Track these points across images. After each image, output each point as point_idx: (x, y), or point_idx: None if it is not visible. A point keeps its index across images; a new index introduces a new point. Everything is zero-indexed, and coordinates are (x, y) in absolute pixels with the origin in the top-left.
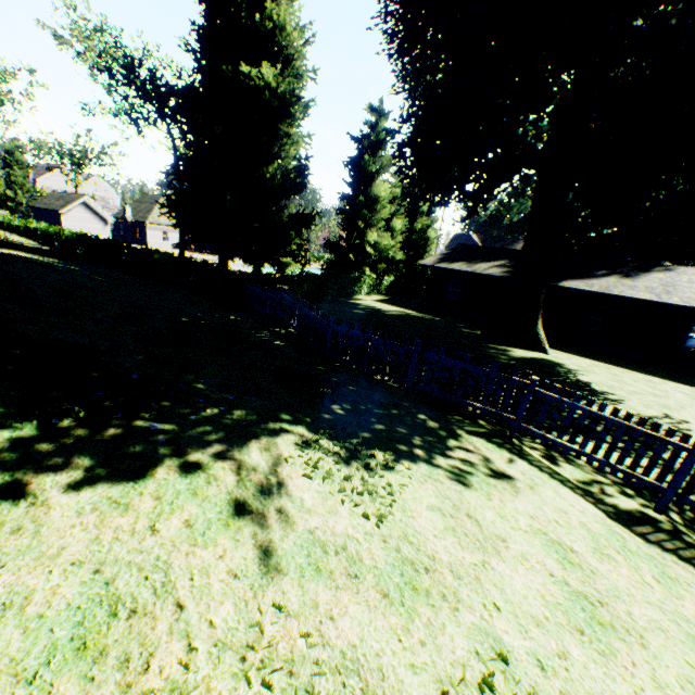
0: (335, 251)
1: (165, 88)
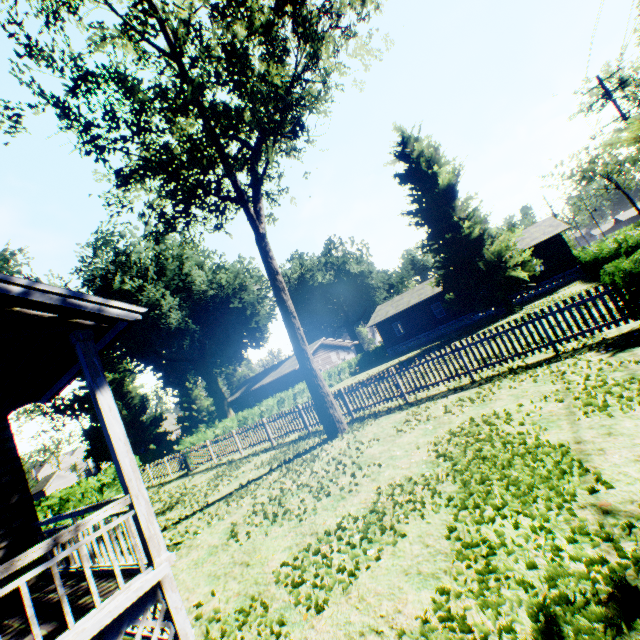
0: (184, 423)
1: (71, 403)
